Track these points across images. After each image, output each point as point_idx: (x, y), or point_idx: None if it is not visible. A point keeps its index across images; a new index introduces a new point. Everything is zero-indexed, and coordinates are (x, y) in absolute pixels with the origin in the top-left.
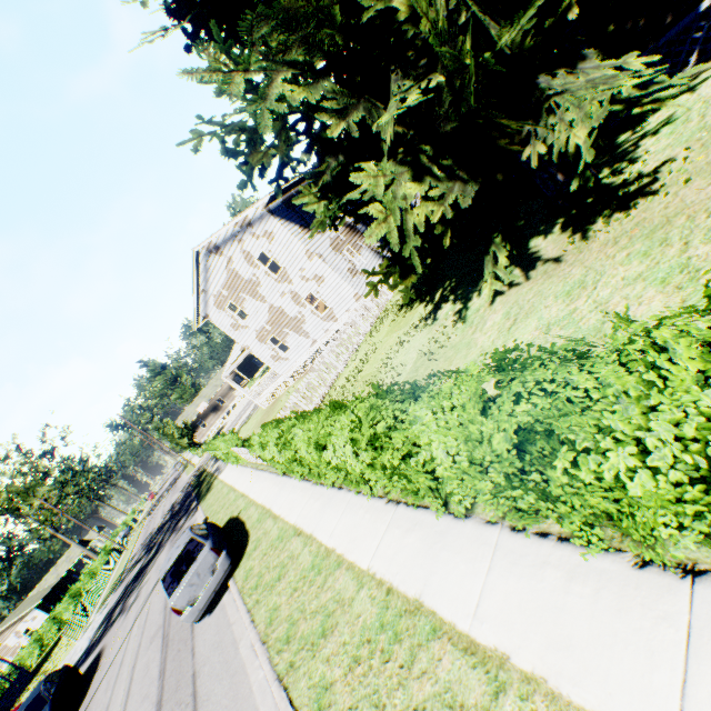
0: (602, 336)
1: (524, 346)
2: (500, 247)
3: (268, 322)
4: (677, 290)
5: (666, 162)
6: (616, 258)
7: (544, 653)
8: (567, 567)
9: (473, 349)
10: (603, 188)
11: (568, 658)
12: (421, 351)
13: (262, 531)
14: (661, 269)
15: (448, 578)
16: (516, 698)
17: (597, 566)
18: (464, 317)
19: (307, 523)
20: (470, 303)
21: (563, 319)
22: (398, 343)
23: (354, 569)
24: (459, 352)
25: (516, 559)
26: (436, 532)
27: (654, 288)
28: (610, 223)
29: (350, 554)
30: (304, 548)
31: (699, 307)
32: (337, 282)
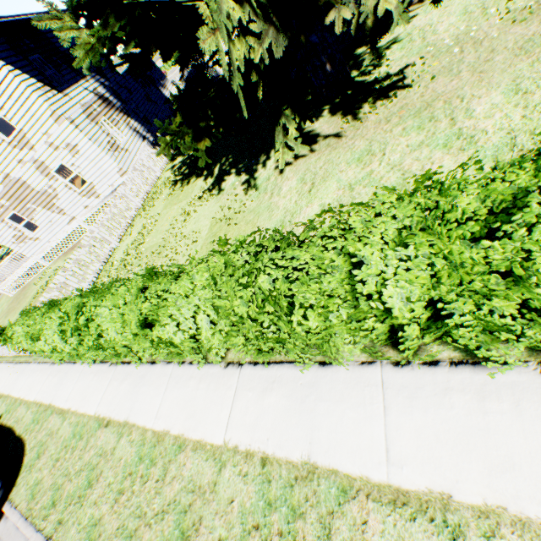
0: (409, 189)
1: (333, 203)
2: (290, 119)
3: (3, 196)
4: (461, 151)
5: (407, 67)
6: (394, 132)
7: (490, 480)
8: (473, 388)
9: (277, 211)
10: (358, 84)
11: (518, 478)
12: (215, 218)
13: (45, 433)
14: (440, 137)
15: (338, 429)
16: (480, 538)
17: (505, 380)
18: (255, 185)
19: (115, 410)
20: (257, 174)
21: (364, 179)
22: (183, 214)
23: (206, 448)
24: (261, 215)
25: (412, 393)
26: (303, 385)
27: (440, 151)
28: (377, 108)
29: (193, 433)
30: (121, 439)
31: (487, 162)
32: (96, 154)
